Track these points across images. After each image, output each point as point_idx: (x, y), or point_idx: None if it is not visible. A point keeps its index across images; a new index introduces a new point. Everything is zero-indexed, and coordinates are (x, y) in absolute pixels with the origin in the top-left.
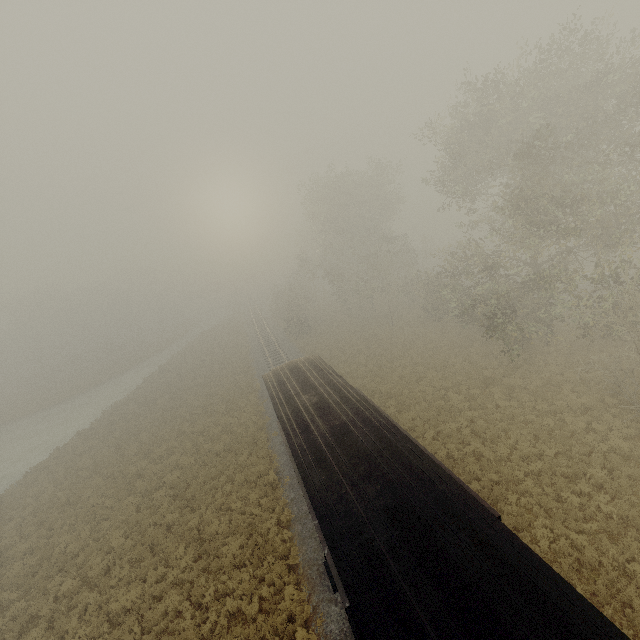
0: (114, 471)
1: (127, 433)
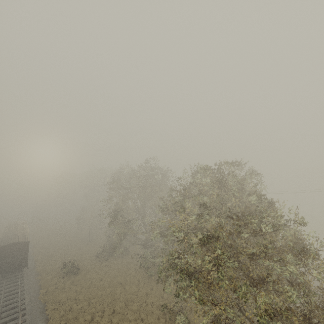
0: None
1: None
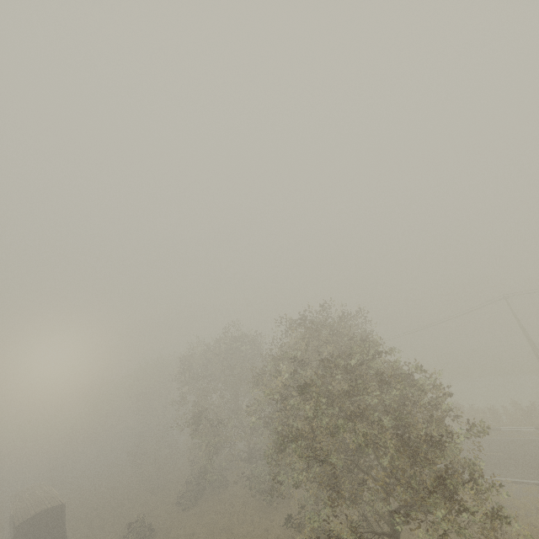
0: None
1: None
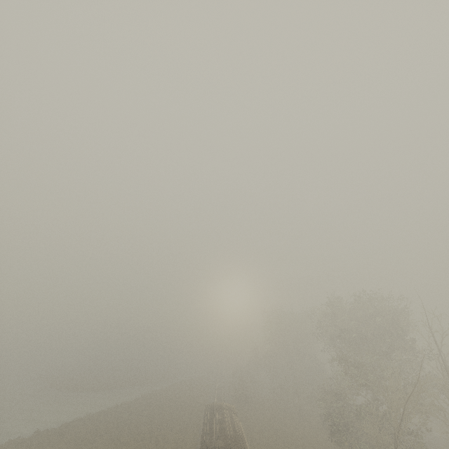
0: (114, 437)
1: (125, 421)
